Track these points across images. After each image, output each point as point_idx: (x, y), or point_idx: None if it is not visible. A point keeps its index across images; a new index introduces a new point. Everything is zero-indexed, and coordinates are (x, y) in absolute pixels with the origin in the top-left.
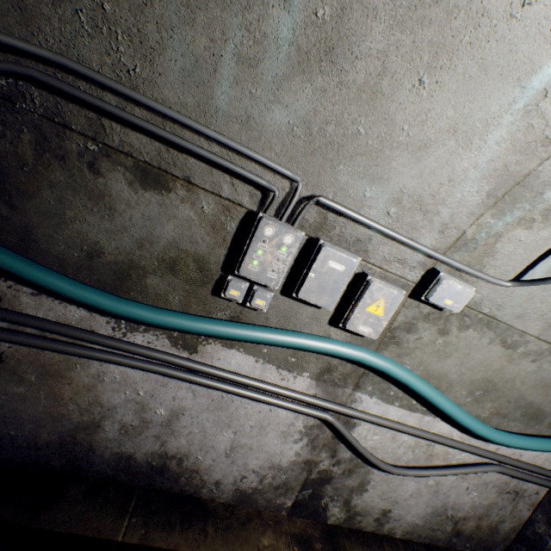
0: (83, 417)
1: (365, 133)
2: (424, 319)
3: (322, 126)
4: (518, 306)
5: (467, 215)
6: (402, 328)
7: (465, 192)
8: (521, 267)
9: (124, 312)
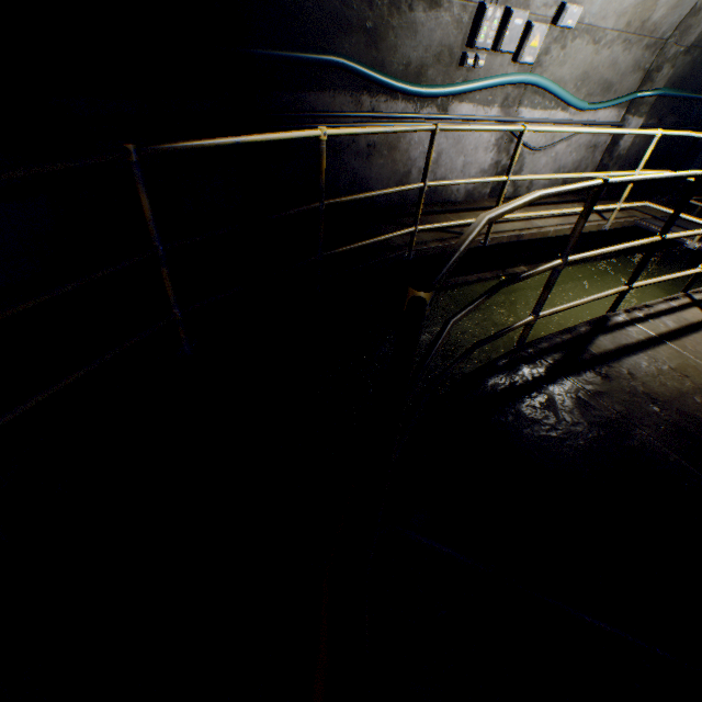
0: (404, 170)
1: None
2: (554, 43)
3: None
4: (603, 11)
5: None
6: (542, 54)
7: None
8: None
9: (429, 93)
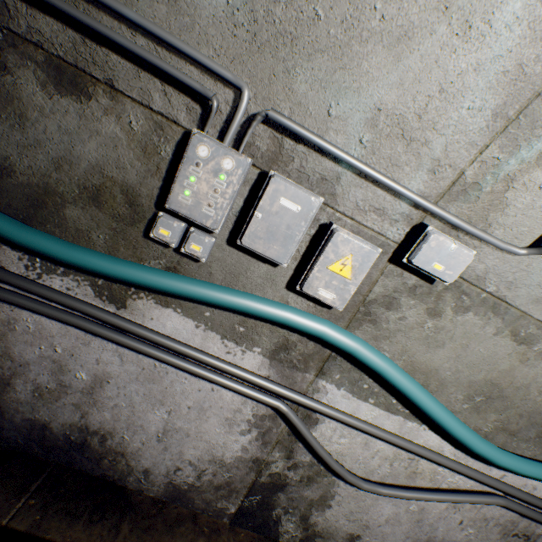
0: None
1: (325, 16)
2: (410, 294)
3: (269, 8)
4: (537, 285)
5: (466, 147)
6: (380, 302)
7: (463, 110)
8: (541, 228)
9: (26, 240)
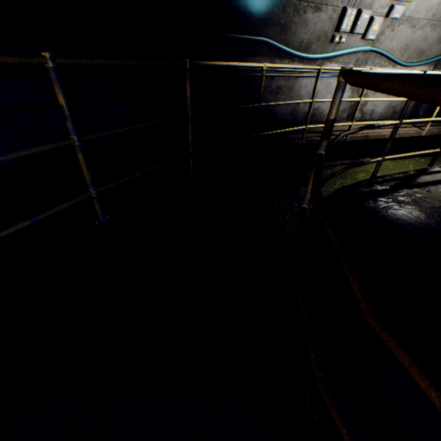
0: None
1: None
2: (387, 28)
3: None
4: (417, 8)
5: None
6: (380, 35)
7: None
8: None
9: (313, 57)
